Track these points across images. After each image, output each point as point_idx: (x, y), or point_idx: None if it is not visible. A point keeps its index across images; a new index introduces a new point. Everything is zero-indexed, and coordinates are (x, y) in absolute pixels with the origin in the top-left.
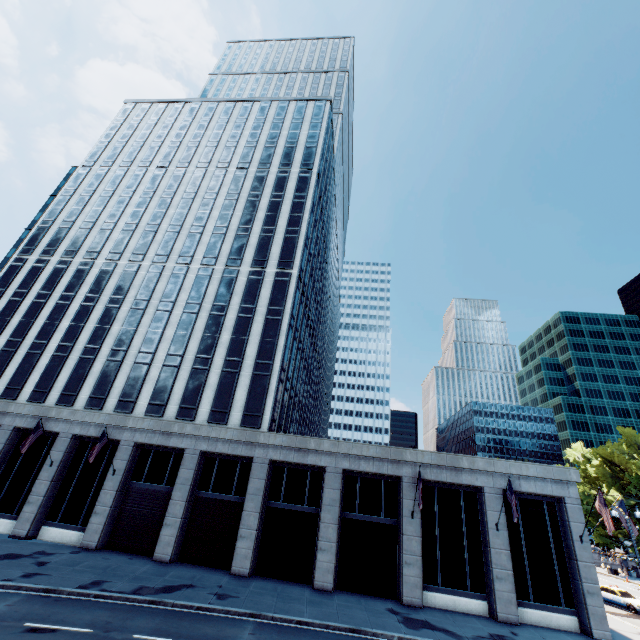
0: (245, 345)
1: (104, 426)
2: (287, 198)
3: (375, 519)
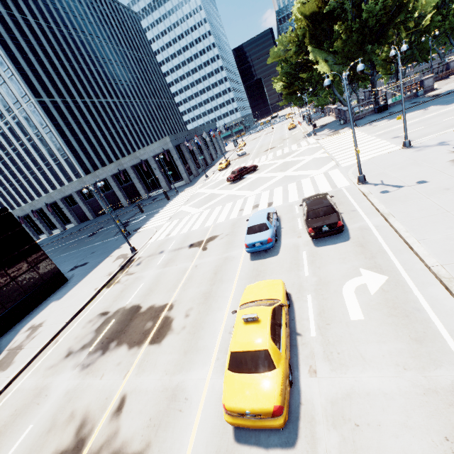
0: (52, 150)
1: (48, 200)
2: None
3: (129, 183)
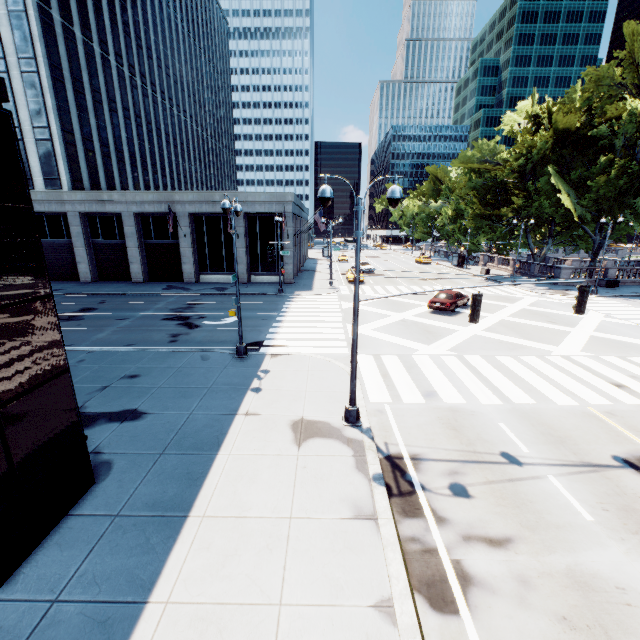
0: (15, 109)
1: None
2: None
3: (166, 242)
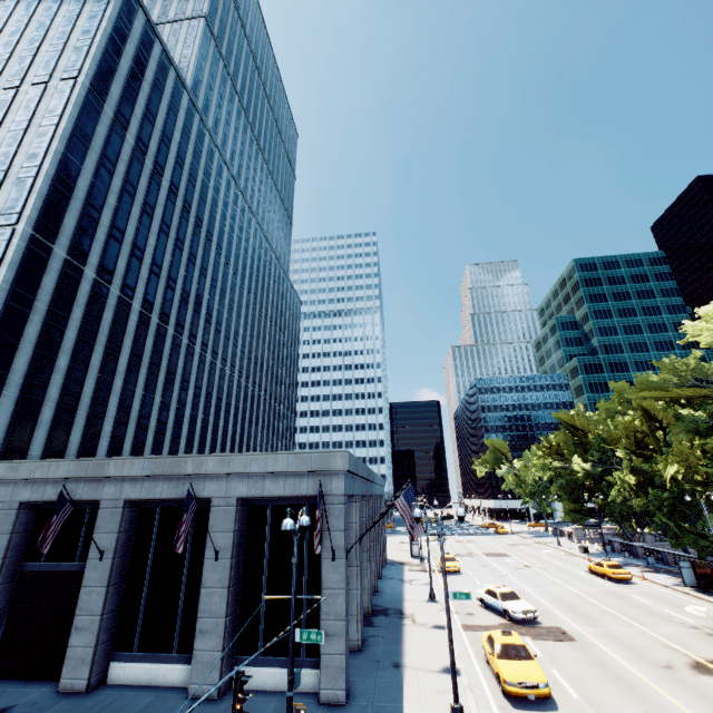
0: None
1: None
2: (34, 124)
3: (66, 567)
